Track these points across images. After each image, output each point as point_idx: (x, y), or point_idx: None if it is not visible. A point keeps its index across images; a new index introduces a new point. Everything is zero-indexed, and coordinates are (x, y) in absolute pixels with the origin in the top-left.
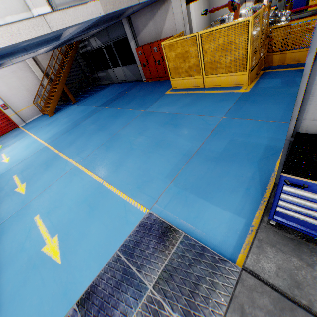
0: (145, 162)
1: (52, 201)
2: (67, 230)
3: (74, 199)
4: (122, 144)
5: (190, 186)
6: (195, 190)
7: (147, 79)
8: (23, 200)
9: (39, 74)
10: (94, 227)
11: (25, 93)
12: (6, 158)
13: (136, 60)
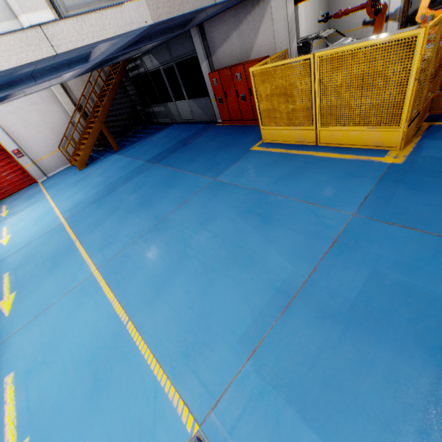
0: (205, 293)
1: (41, 346)
2: (46, 430)
3: (75, 351)
4: (170, 243)
5: (288, 381)
6: (298, 398)
7: (224, 122)
8: (2, 331)
9: (69, 106)
10: (93, 439)
11: (48, 135)
12: (6, 235)
13: (210, 91)
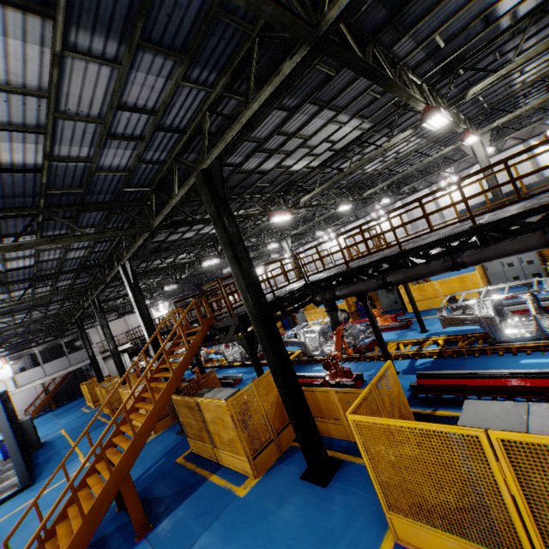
0: None
1: None
2: None
3: None
4: None
5: None
6: None
7: None
8: None
9: (41, 389)
10: None
11: (23, 404)
12: None
13: None
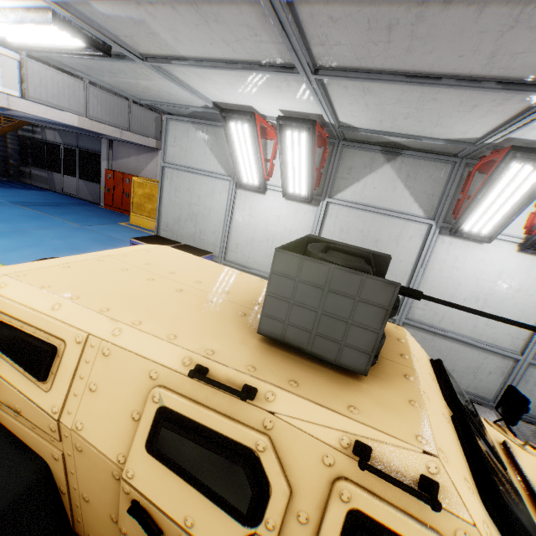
0: (51, 255)
1: None
2: None
3: None
4: (28, 239)
5: None
6: None
7: (106, 206)
8: None
9: None
10: None
11: None
12: None
13: (102, 180)
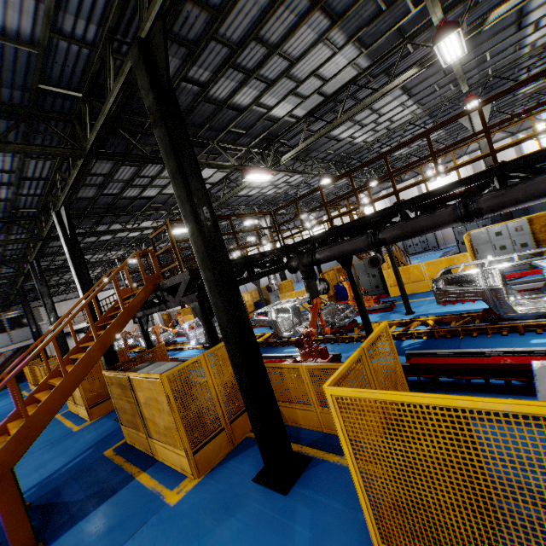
0: None
1: None
2: None
3: None
4: None
5: None
6: None
7: None
8: None
9: None
10: None
11: None
12: None
13: None
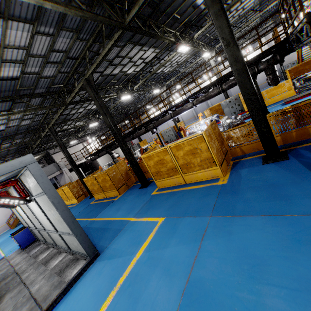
0: None
1: None
2: None
3: None
4: None
5: None
6: None
7: None
8: None
9: None
10: None
11: (3, 218)
12: None
13: None
